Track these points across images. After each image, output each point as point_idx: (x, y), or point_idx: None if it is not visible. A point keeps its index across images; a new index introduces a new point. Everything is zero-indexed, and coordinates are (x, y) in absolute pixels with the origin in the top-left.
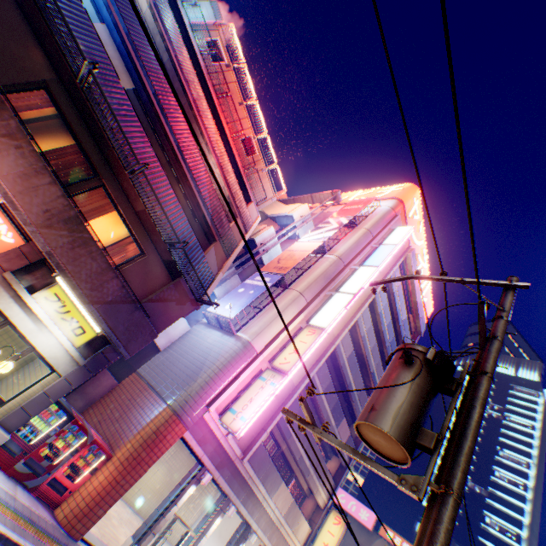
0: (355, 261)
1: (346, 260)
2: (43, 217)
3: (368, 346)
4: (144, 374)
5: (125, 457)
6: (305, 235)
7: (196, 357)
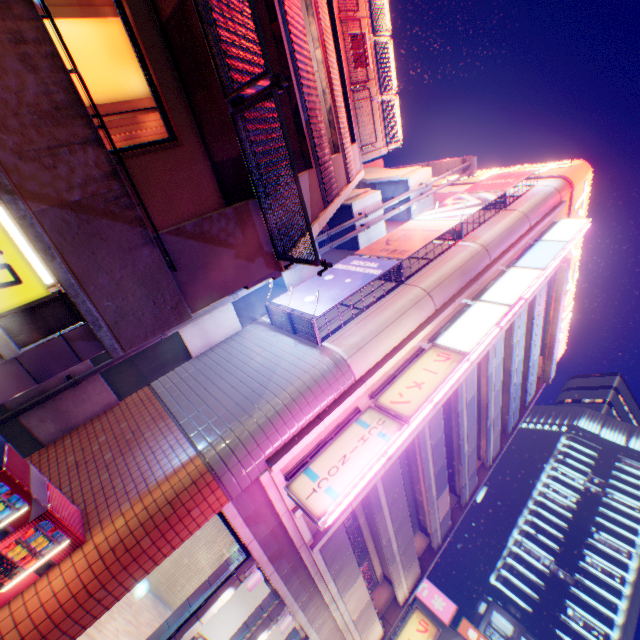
0: (506, 257)
1: (493, 254)
2: None
3: (492, 390)
4: (162, 392)
5: (109, 546)
6: (425, 212)
7: (251, 373)
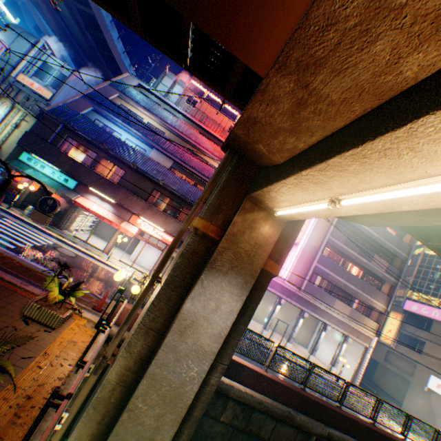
0: None
1: None
2: (175, 229)
3: None
4: None
5: None
6: None
7: None
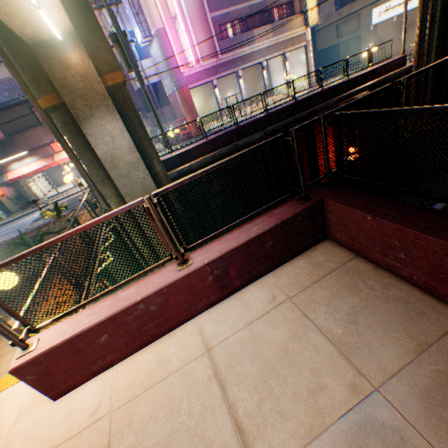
0: None
1: None
2: None
3: None
4: (169, 94)
5: (187, 114)
6: None
7: (162, 67)
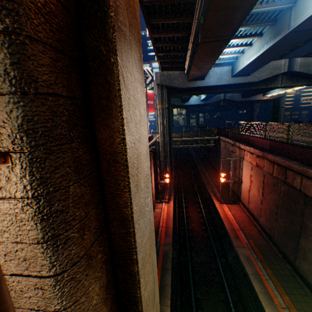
0: None
1: None
2: None
3: None
4: None
5: None
6: None
7: None
